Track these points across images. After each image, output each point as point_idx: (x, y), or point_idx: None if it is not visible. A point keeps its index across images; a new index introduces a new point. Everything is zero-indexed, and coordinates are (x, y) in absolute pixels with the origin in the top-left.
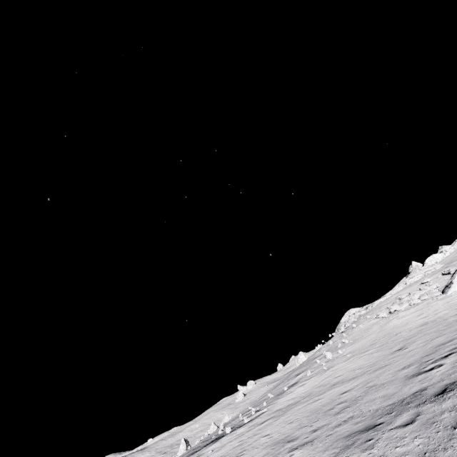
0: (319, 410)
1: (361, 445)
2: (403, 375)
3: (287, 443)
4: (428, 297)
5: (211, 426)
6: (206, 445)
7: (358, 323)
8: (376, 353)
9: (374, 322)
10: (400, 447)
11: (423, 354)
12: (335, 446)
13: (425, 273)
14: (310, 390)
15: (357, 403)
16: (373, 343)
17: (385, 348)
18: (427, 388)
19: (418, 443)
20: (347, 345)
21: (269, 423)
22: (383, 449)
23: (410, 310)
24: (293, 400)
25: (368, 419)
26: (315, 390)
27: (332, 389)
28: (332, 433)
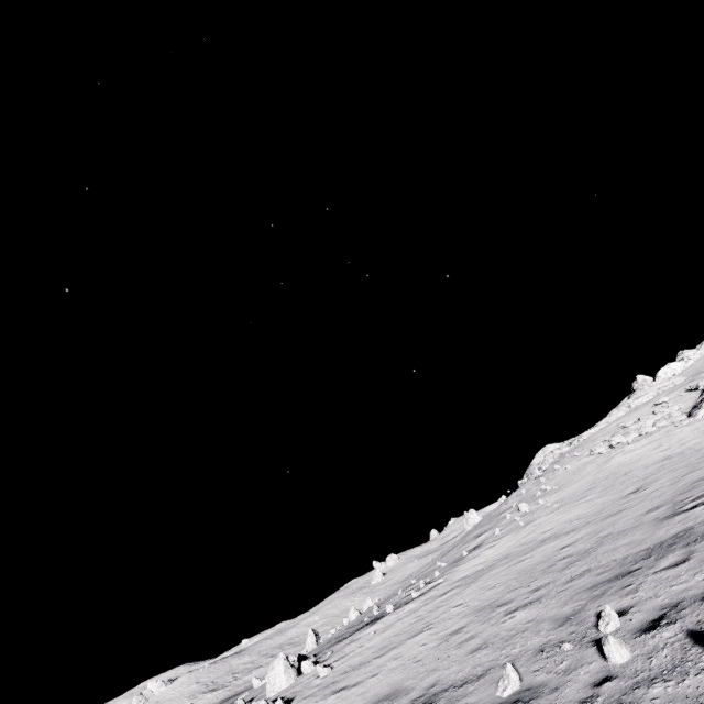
0: (532, 569)
1: (618, 592)
2: (651, 518)
3: (498, 608)
4: (668, 423)
5: (351, 612)
6: (359, 630)
7: (561, 464)
8: (599, 498)
9: (587, 461)
10: (677, 585)
11: (674, 493)
12: (577, 599)
13: (658, 390)
14: (507, 550)
15: (590, 556)
16: (591, 488)
17: (612, 491)
18: (694, 527)
19: (701, 578)
20: (550, 494)
21: (455, 592)
22: (653, 591)
23: (642, 442)
24: (483, 564)
25: (616, 568)
26: (515, 550)
27: (543, 546)
28: (565, 589)
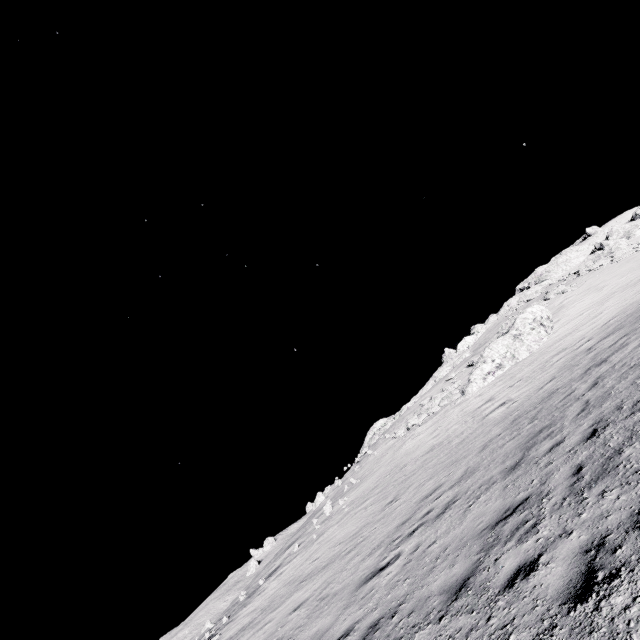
0: None
1: None
2: (360, 573)
3: None
4: (448, 402)
5: None
6: None
7: (375, 447)
8: (371, 506)
9: (390, 444)
10: None
11: (402, 519)
12: None
13: (454, 364)
14: (278, 591)
15: None
16: (375, 486)
17: (382, 496)
18: (354, 627)
19: None
20: (353, 489)
21: None
22: None
23: (427, 424)
24: (252, 615)
25: None
26: (280, 594)
27: (293, 594)
28: None
